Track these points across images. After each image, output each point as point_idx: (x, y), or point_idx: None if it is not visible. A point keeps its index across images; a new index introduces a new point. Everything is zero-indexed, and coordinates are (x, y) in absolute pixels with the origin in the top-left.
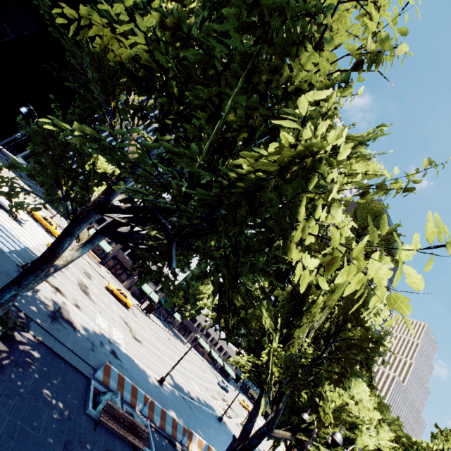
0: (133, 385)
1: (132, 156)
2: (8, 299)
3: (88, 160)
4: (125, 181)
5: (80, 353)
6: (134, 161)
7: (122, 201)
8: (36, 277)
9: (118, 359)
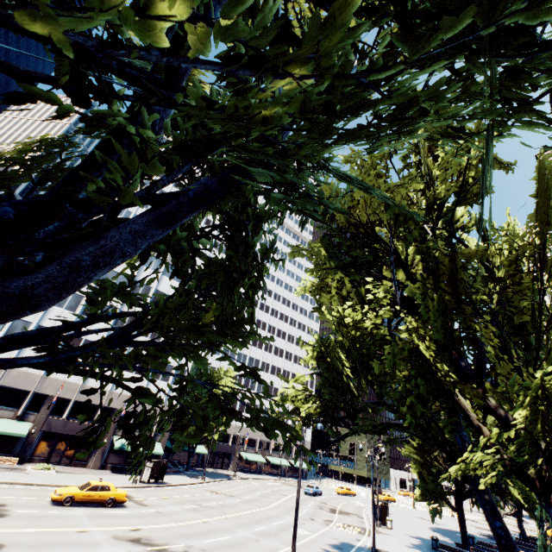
0: None
1: None
2: None
3: None
4: None
5: None
6: None
7: None
8: None
9: None
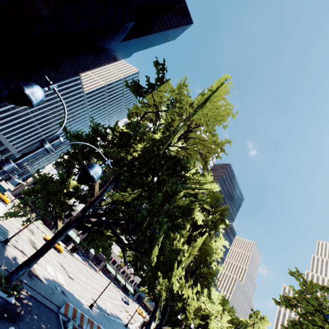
0: (82, 313)
1: (97, 190)
2: (21, 274)
3: (67, 187)
4: (93, 205)
5: (49, 297)
6: (98, 194)
7: (81, 202)
8: (38, 260)
9: (66, 296)
